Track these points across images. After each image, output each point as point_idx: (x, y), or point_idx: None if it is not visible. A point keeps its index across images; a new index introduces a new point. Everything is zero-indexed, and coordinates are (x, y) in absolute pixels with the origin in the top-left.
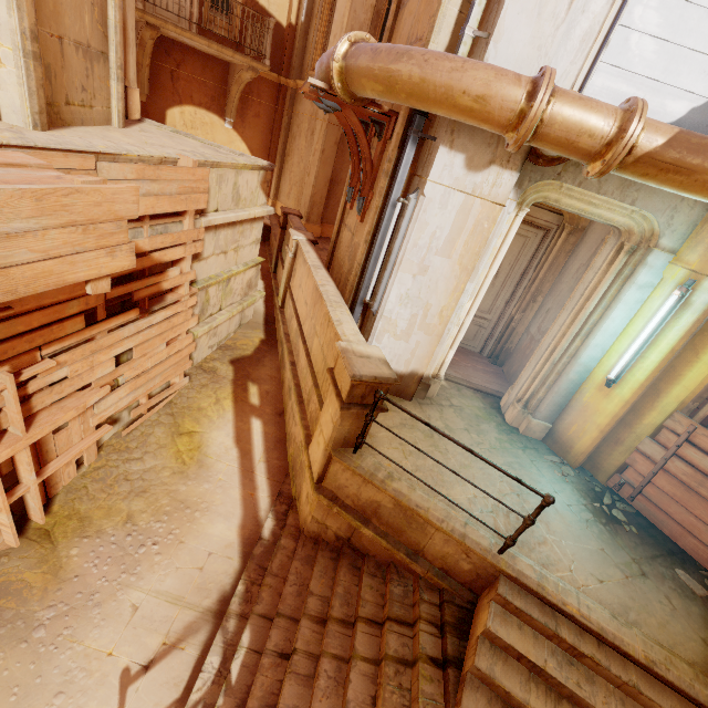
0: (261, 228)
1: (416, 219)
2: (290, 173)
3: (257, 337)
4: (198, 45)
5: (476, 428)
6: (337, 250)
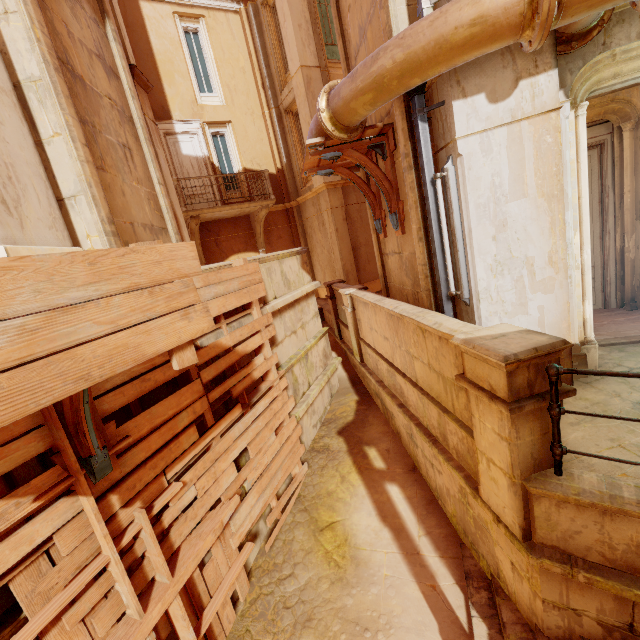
0: (315, 302)
1: (464, 182)
2: (318, 262)
3: (351, 401)
4: (225, 214)
5: None
6: (390, 280)
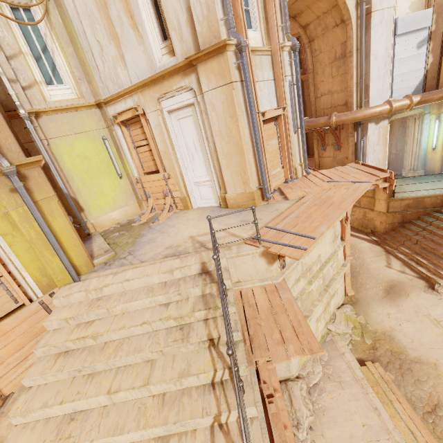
0: None
1: (368, 141)
2: None
3: None
4: None
5: (406, 182)
6: (322, 166)
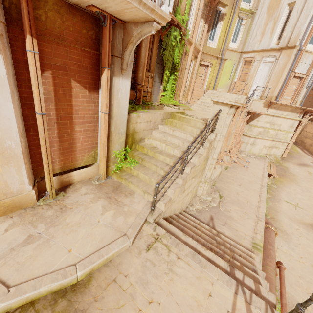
0: None
1: None
2: None
3: None
4: None
5: None
6: None
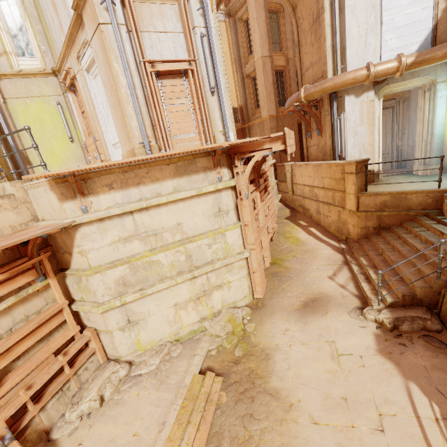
0: (273, 169)
1: (346, 120)
2: None
3: (287, 211)
4: None
5: (407, 179)
6: (310, 157)
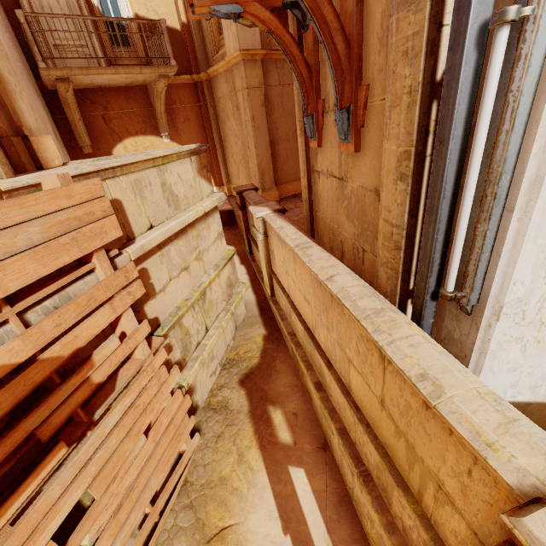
0: (219, 219)
1: None
2: (232, 155)
3: (258, 336)
4: (110, 80)
5: None
6: (317, 209)
